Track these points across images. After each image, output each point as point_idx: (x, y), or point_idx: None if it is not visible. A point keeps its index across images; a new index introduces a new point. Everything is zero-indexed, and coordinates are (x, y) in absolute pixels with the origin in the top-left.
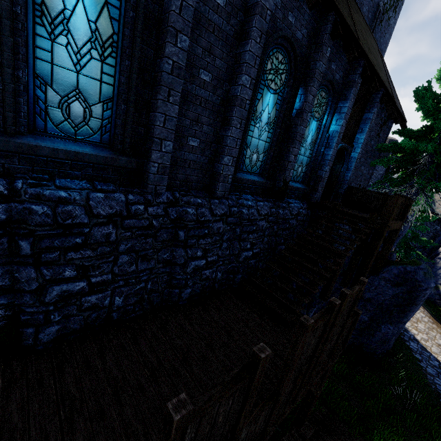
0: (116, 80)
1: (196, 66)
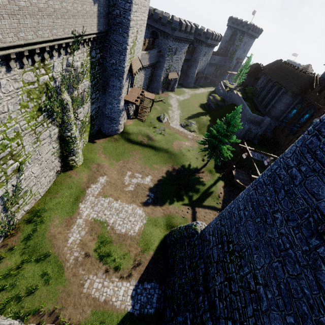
0: None
1: None
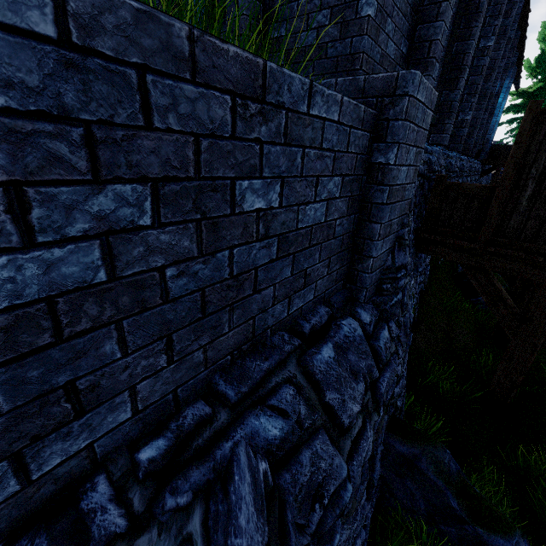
0: None
1: None
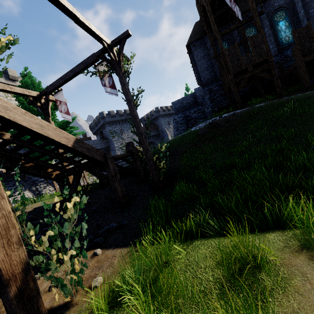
0: (291, 29)
1: (307, 12)
